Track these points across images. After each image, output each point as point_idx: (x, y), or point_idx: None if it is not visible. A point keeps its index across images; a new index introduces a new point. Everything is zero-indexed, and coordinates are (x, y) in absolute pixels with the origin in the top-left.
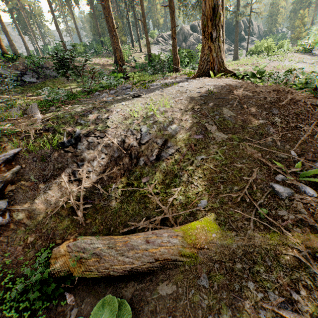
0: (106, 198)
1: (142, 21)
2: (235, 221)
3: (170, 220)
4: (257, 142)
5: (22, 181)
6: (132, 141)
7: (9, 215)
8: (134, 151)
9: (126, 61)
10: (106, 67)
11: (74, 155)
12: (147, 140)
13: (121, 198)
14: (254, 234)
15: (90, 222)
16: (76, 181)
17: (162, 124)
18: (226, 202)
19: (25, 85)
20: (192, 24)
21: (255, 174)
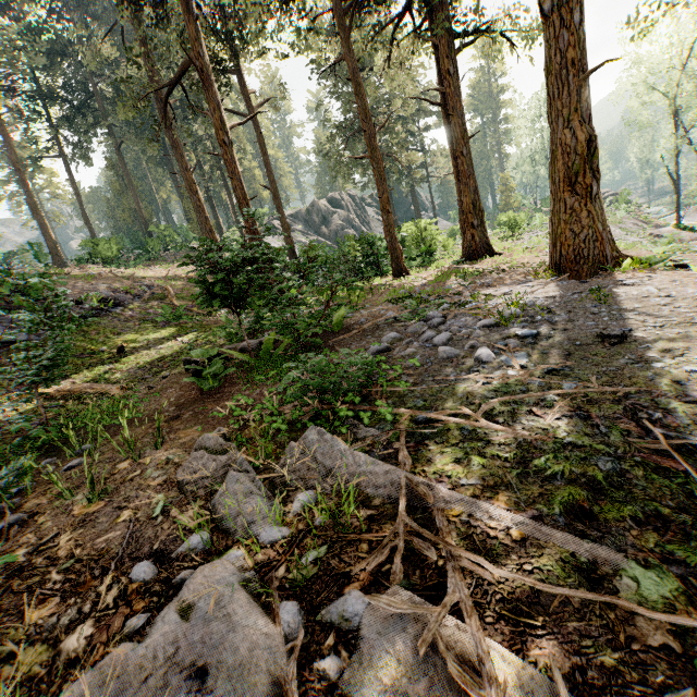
0: None
1: (271, 189)
2: None
3: None
4: None
5: None
6: None
7: None
8: None
9: None
10: None
11: None
12: None
13: None
14: None
15: None
16: None
17: None
18: None
19: None
20: (330, 197)
21: None
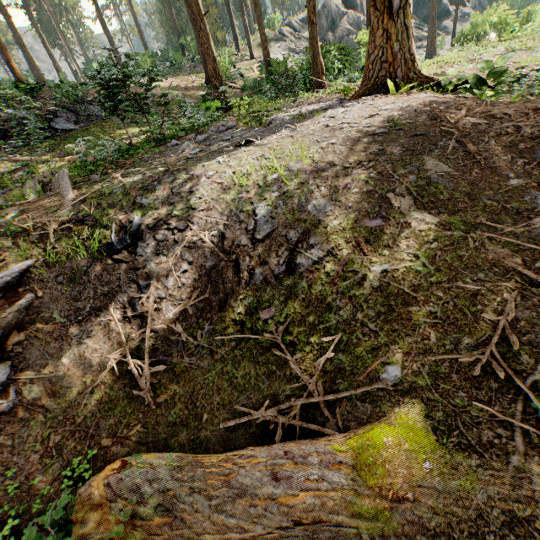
0: (192, 351)
1: None
2: (473, 425)
3: (320, 407)
4: (509, 230)
5: (37, 323)
6: (239, 235)
7: (15, 391)
8: (244, 256)
9: (227, 79)
10: (191, 92)
11: (131, 267)
12: (268, 232)
13: (221, 350)
14: (527, 466)
15: (165, 401)
16: (137, 318)
17: (296, 198)
18: (446, 376)
19: (57, 136)
20: None
21: (511, 307)
